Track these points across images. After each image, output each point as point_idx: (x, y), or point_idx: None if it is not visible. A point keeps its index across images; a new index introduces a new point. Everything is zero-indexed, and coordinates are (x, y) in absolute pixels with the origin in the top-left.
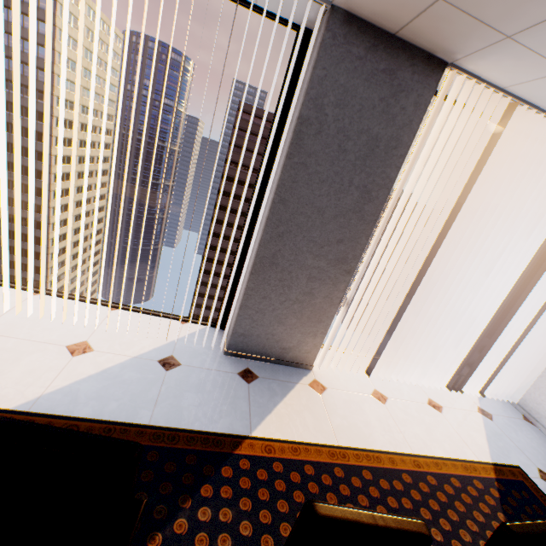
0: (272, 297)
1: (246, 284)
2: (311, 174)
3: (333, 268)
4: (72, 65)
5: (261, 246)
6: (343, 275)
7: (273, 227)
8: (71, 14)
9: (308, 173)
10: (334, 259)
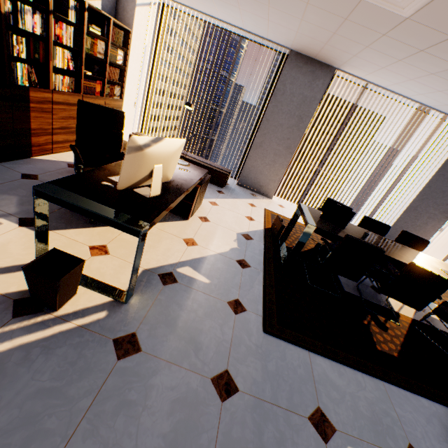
0: (408, 222)
1: (399, 216)
2: (444, 178)
3: (440, 215)
4: (171, 50)
5: (412, 202)
6: (443, 218)
7: (420, 196)
8: (176, 13)
9: (443, 178)
10: (442, 211)
